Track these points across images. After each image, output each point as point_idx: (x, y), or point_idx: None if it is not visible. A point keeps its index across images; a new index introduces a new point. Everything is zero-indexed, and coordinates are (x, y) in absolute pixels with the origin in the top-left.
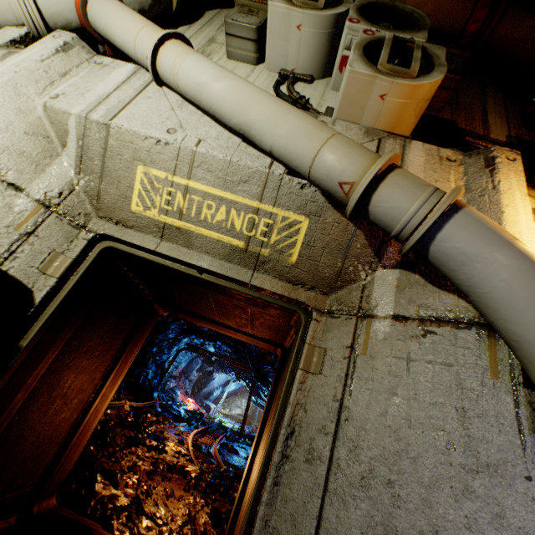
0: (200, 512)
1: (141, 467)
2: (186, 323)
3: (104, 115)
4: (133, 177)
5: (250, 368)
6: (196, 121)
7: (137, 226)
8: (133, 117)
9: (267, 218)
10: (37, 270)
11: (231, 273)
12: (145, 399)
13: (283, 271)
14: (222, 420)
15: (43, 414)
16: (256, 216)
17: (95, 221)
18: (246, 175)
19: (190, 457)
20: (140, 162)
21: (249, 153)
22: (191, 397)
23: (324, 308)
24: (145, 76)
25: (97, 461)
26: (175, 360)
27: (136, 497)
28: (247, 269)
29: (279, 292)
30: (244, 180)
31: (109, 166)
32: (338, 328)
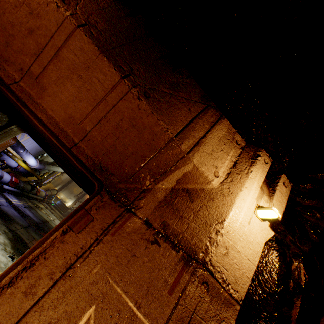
0: None
1: None
2: None
3: None
4: None
5: None
6: None
7: None
8: None
9: None
10: None
11: None
12: None
13: None
14: None
15: None
16: None
17: None
18: None
19: None
20: None
21: None
22: None
23: None
24: None
25: None
26: None
27: None
28: None
29: None
30: None
31: None
32: None
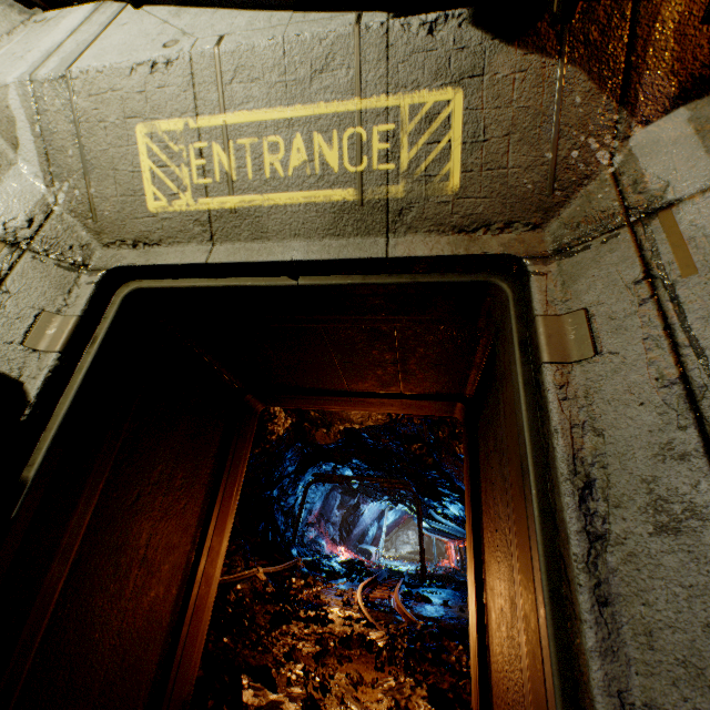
0: (412, 699)
1: (303, 651)
2: (305, 446)
3: (58, 66)
4: (134, 152)
5: (407, 483)
6: (206, 20)
7: (167, 237)
8: (103, 52)
9: (381, 124)
10: (20, 347)
11: (349, 253)
12: (282, 561)
13: (442, 214)
14: (391, 564)
15: (114, 597)
16: (360, 129)
17: (101, 254)
18: (319, 57)
19: (367, 621)
20: (137, 119)
21: (313, 20)
22: (340, 545)
23: (545, 251)
24: (113, 7)
25: (237, 657)
26: (306, 501)
27: (308, 698)
28: (373, 238)
29: (447, 254)
30: (319, 69)
31: (92, 149)
32: (594, 264)
